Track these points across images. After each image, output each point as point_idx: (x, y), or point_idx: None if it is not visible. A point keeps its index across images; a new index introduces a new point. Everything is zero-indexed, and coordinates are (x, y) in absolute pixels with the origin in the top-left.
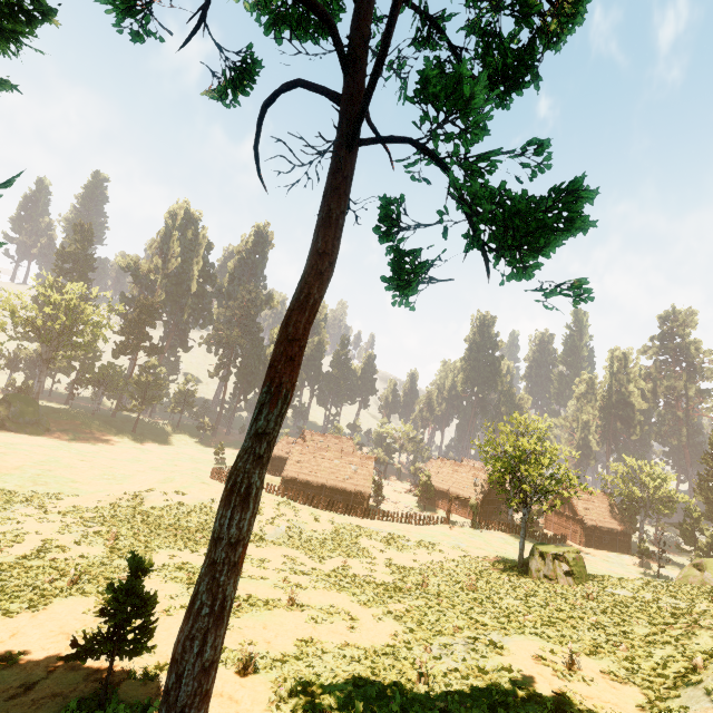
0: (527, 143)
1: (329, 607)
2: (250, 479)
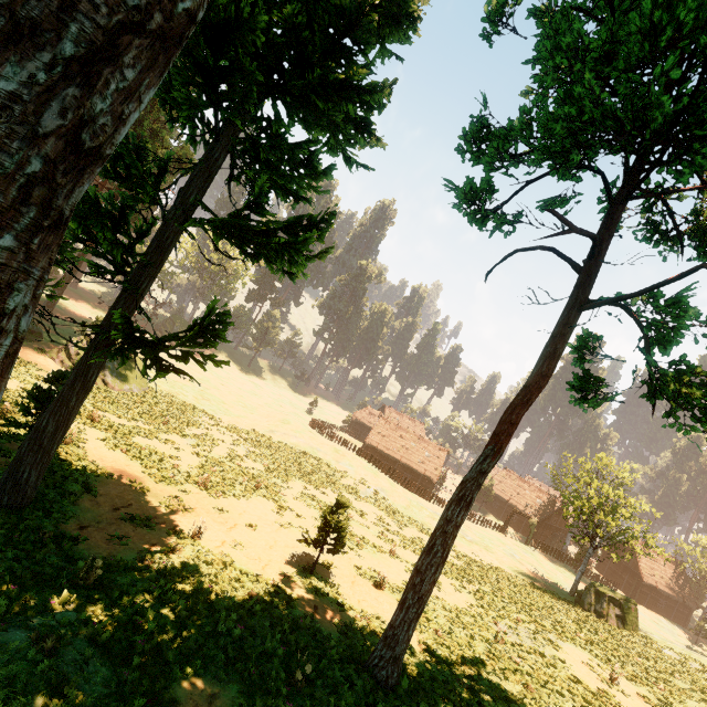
0: None
1: None
2: (472, 495)
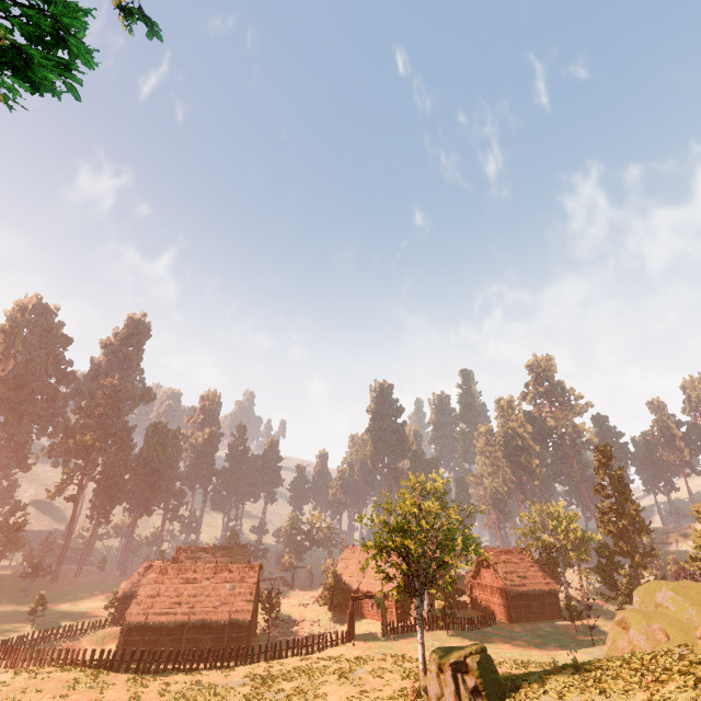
0: None
1: None
2: None
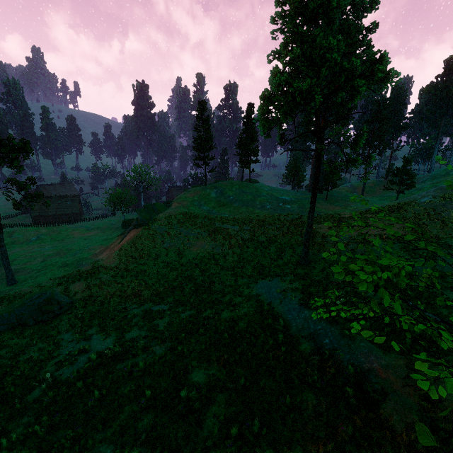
0: (31, 177)
1: (50, 254)
2: (2, 244)
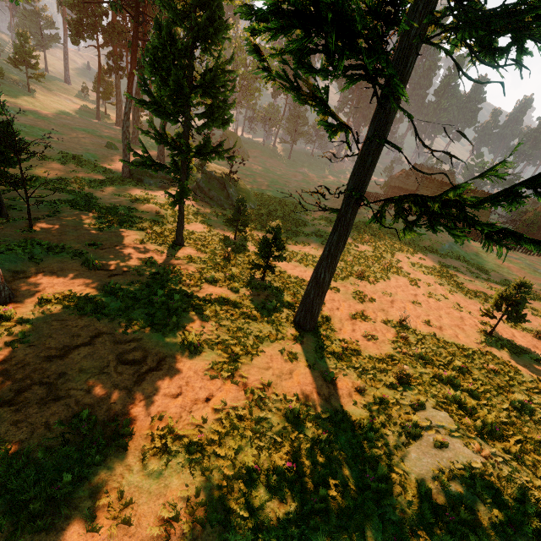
0: None
1: (536, 309)
2: None
